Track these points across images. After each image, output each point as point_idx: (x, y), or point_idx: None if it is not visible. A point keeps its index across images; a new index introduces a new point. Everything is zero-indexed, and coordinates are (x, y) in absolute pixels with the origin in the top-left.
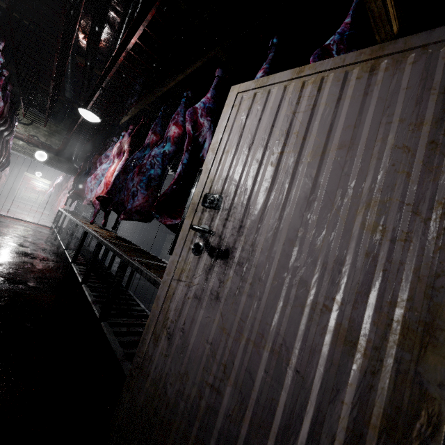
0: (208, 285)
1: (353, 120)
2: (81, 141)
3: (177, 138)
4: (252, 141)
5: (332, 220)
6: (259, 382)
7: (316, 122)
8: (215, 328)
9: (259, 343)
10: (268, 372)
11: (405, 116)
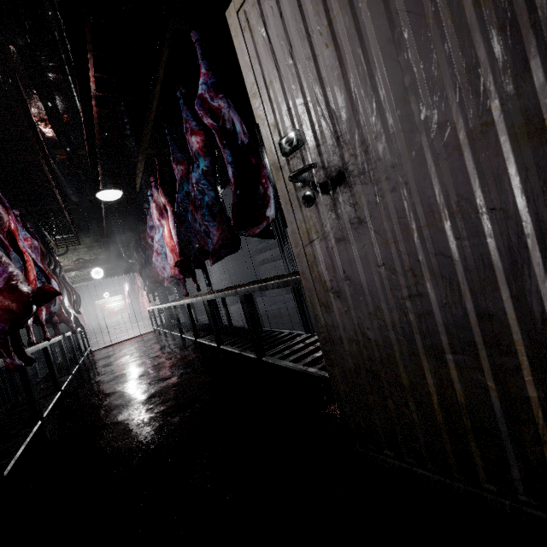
0: (343, 220)
1: None
2: (118, 234)
3: (204, 146)
4: (288, 46)
5: (436, 33)
6: (457, 252)
7: None
8: (378, 248)
9: (433, 222)
10: (460, 236)
11: None
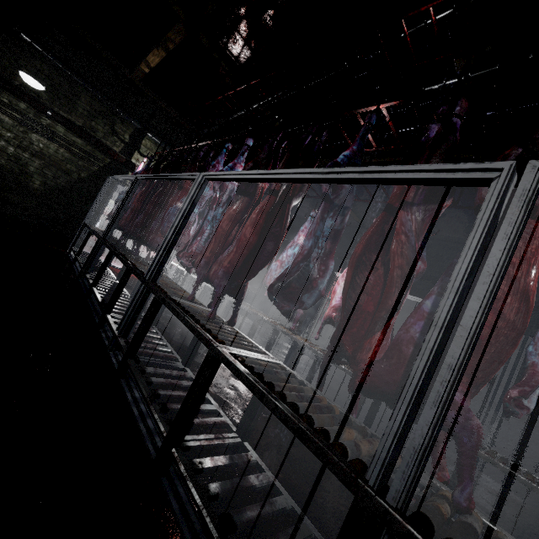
0: None
1: None
2: None
3: None
4: None
5: None
6: None
7: None
8: None
9: None
10: None
11: None
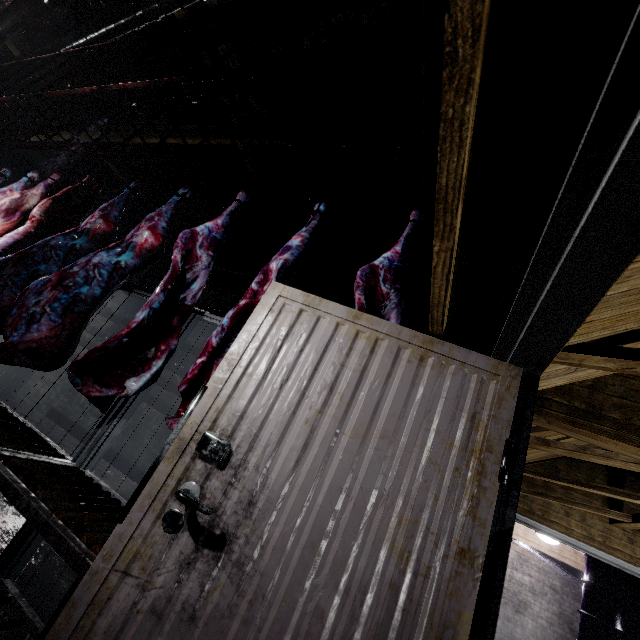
0: (180, 592)
1: (399, 409)
2: None
3: (149, 250)
4: (286, 376)
5: (363, 529)
6: None
7: (364, 391)
8: None
9: None
10: None
11: (441, 429)
